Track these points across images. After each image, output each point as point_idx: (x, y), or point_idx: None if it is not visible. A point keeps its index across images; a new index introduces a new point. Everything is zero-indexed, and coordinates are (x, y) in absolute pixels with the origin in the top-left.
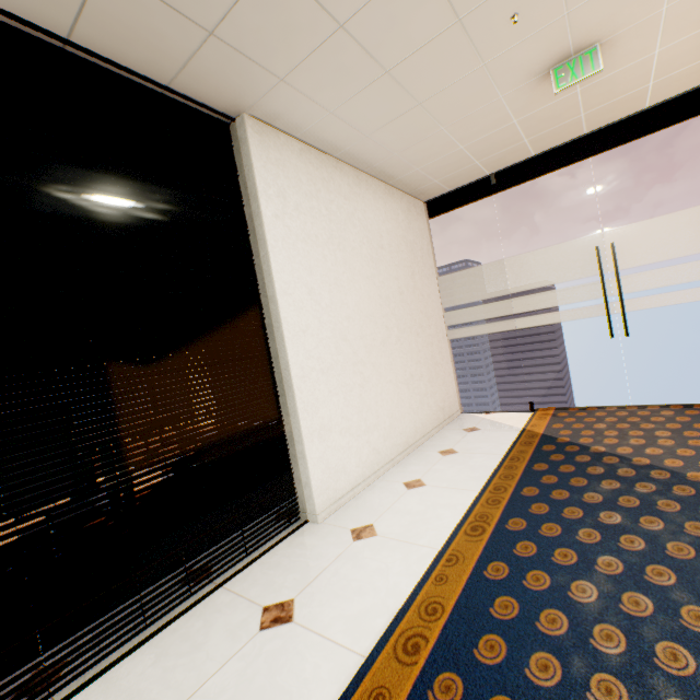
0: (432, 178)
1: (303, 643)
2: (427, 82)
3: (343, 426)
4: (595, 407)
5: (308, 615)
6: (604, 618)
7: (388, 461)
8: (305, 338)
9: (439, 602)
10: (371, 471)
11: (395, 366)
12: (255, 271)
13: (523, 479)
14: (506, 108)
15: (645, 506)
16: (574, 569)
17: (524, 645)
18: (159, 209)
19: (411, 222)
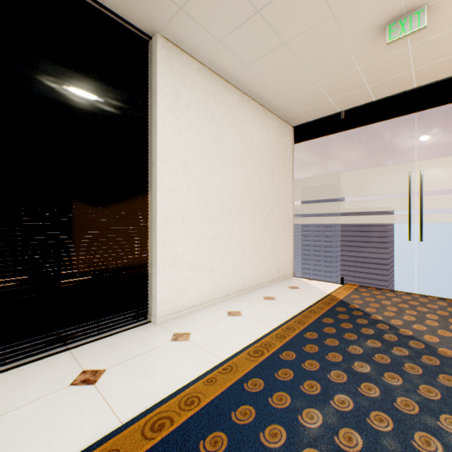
0: (297, 108)
1: (89, 402)
2: (289, 24)
3: (193, 262)
4: (389, 289)
5: (107, 383)
6: (316, 444)
7: (225, 295)
8: (174, 195)
9: (199, 397)
10: (209, 299)
11: (244, 232)
12: (148, 144)
13: (310, 326)
14: (352, 56)
15: (393, 365)
16: (313, 398)
17: (240, 448)
18: (79, 85)
19: (279, 138)
